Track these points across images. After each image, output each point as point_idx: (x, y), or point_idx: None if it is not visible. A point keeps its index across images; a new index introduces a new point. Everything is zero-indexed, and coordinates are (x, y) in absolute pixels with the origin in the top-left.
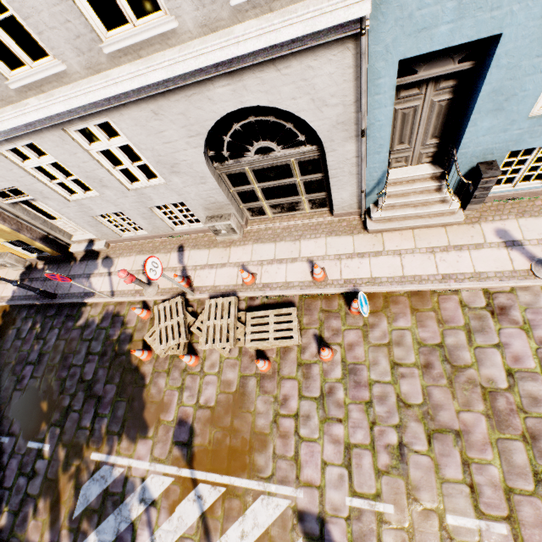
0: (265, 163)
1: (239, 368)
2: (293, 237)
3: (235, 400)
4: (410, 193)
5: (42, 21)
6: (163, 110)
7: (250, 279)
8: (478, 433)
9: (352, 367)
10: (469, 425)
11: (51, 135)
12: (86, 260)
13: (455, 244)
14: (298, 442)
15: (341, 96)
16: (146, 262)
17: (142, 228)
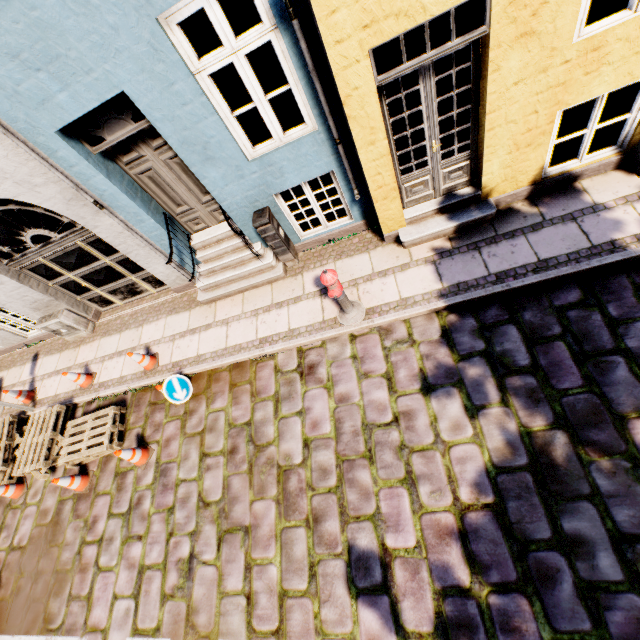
0: (53, 251)
1: (60, 492)
2: (138, 323)
3: (48, 533)
4: (224, 254)
5: None
6: None
7: (83, 381)
8: (267, 525)
9: (164, 468)
10: (259, 517)
11: None
12: None
13: (277, 301)
14: (96, 574)
15: (42, 175)
16: None
17: None
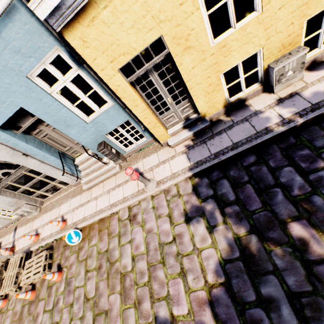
0: (13, 178)
1: (23, 300)
2: (59, 204)
3: None
4: (91, 165)
5: None
6: None
7: (34, 238)
8: (116, 308)
9: (69, 281)
10: (112, 304)
11: None
12: None
13: (118, 184)
14: None
15: None
16: None
17: None
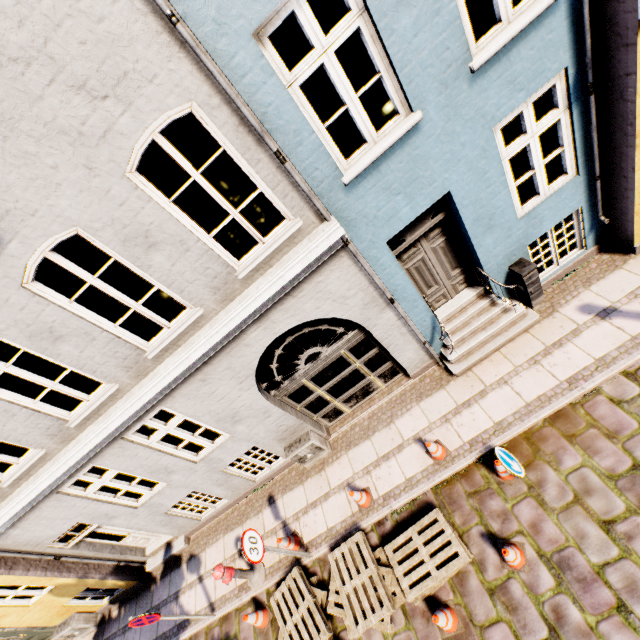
0: (319, 367)
1: None
2: (384, 422)
3: None
4: (469, 320)
5: (95, 363)
6: (210, 374)
7: (365, 499)
8: None
9: (559, 559)
10: None
11: (111, 449)
12: (168, 573)
13: (551, 342)
14: None
15: (356, 286)
16: (243, 542)
17: (221, 497)
